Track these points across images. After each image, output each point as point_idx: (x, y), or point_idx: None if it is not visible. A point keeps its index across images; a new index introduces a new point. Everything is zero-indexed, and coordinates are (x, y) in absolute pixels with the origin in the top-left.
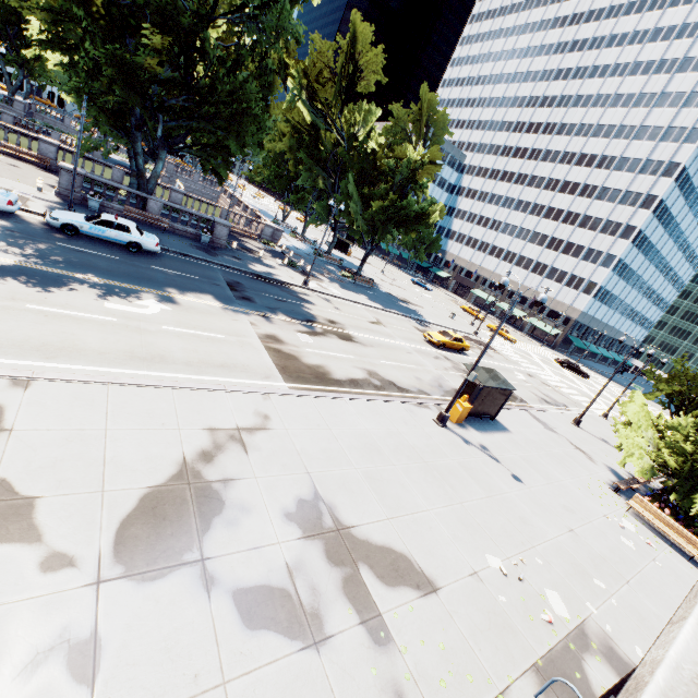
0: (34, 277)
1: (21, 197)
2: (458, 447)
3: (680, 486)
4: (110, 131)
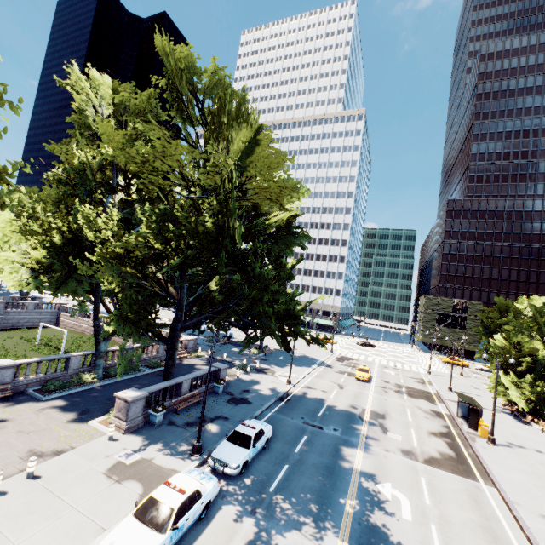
0: (373, 542)
1: (144, 464)
2: (518, 453)
3: (542, 407)
4: (138, 337)
